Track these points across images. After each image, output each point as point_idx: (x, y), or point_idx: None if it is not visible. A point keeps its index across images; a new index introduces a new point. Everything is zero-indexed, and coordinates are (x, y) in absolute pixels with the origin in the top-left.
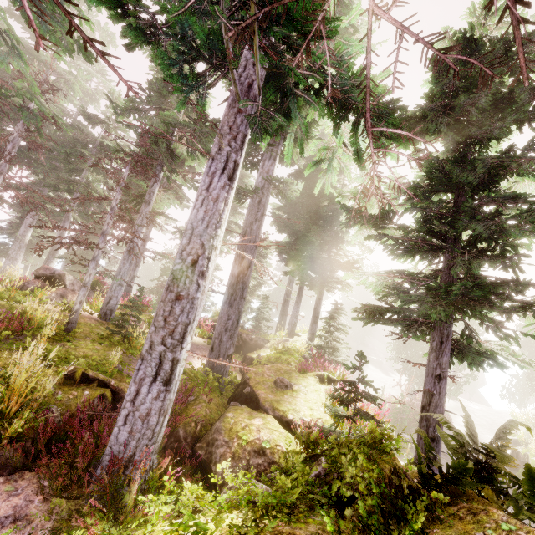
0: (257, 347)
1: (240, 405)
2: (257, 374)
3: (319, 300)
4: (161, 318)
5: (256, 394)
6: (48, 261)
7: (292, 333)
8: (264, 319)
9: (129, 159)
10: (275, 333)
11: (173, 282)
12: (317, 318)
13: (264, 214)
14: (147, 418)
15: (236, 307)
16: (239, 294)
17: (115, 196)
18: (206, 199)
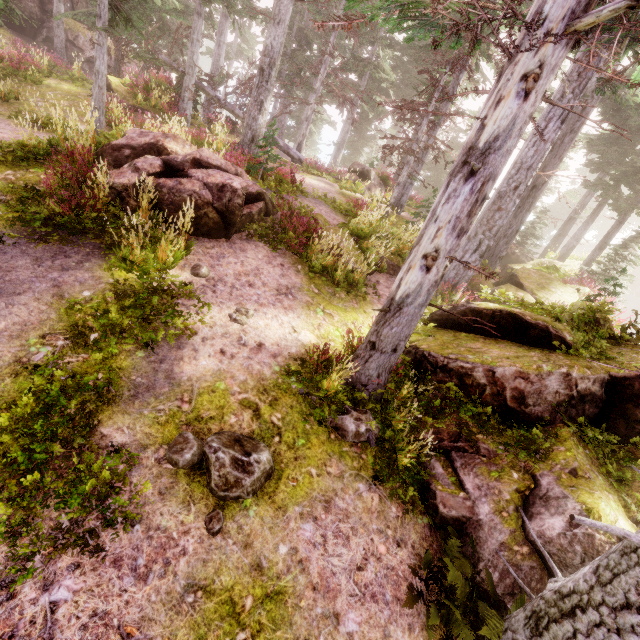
0: (517, 262)
1: (509, 284)
2: (523, 273)
3: (619, 224)
4: (485, 220)
5: (521, 283)
6: (339, 151)
7: (564, 257)
8: (533, 236)
9: (451, 57)
10: (541, 254)
11: (498, 199)
12: (605, 244)
13: (584, 123)
14: (466, 270)
15: (520, 219)
16: (526, 208)
17: (432, 102)
18: (538, 141)
